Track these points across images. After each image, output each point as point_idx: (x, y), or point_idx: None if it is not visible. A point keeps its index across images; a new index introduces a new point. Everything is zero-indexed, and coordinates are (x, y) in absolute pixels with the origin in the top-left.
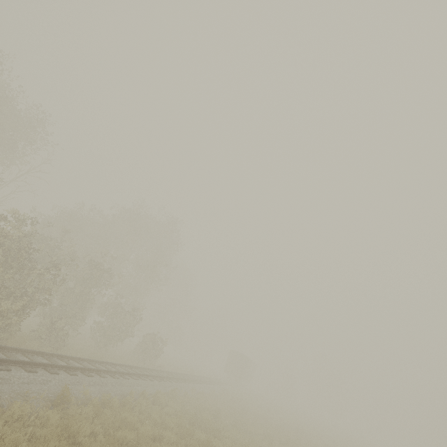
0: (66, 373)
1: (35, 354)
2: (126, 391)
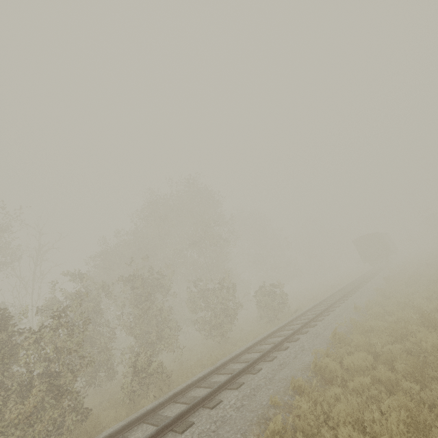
0: None
1: None
2: (263, 403)
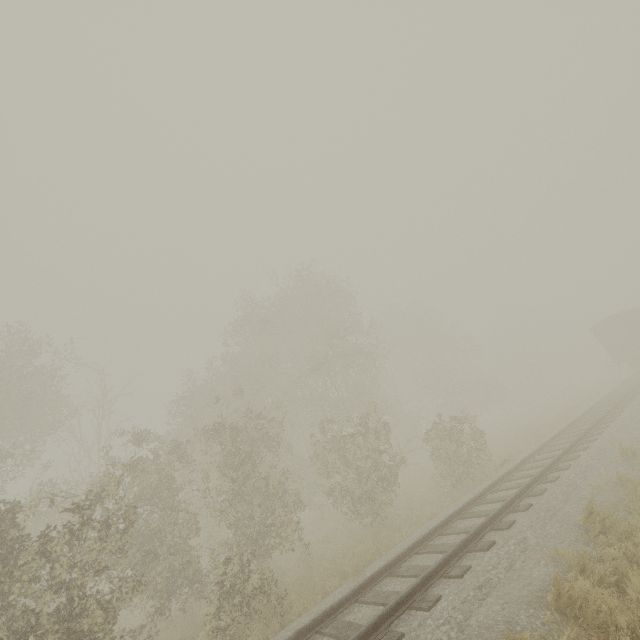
0: None
1: None
2: None
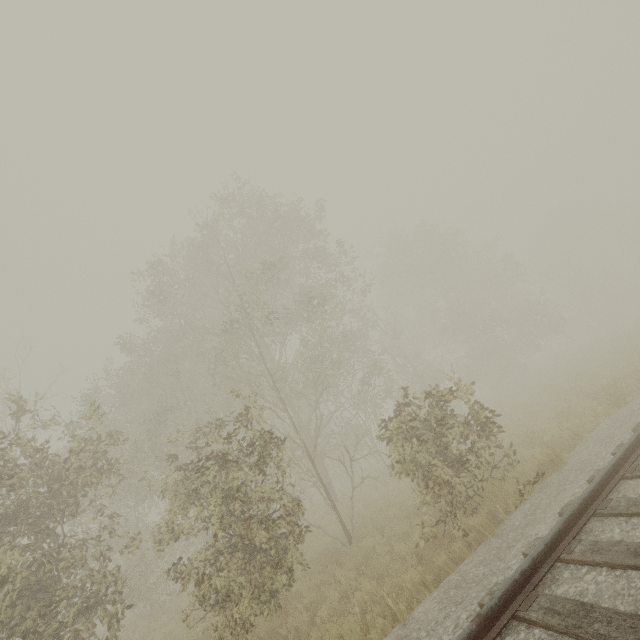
0: None
1: None
2: None
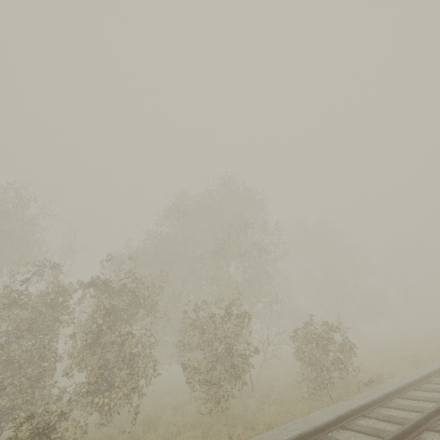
0: None
1: None
2: None
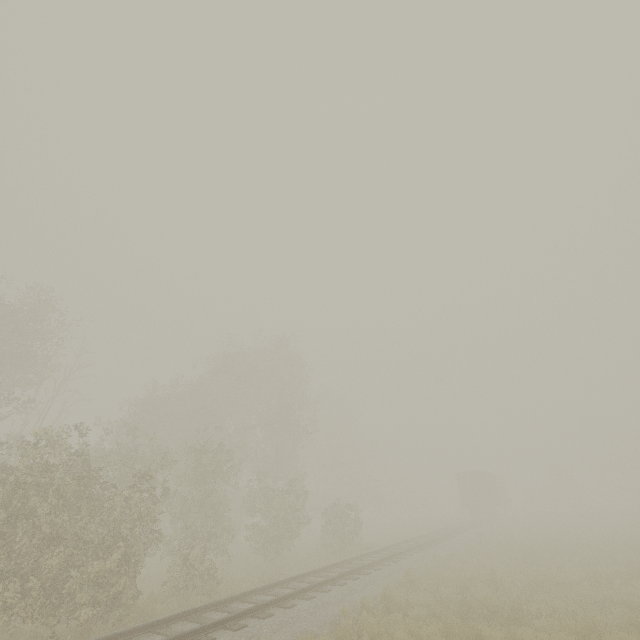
0: (227, 631)
1: (171, 621)
2: (335, 613)
